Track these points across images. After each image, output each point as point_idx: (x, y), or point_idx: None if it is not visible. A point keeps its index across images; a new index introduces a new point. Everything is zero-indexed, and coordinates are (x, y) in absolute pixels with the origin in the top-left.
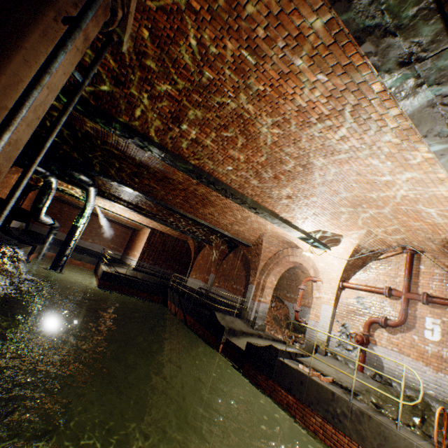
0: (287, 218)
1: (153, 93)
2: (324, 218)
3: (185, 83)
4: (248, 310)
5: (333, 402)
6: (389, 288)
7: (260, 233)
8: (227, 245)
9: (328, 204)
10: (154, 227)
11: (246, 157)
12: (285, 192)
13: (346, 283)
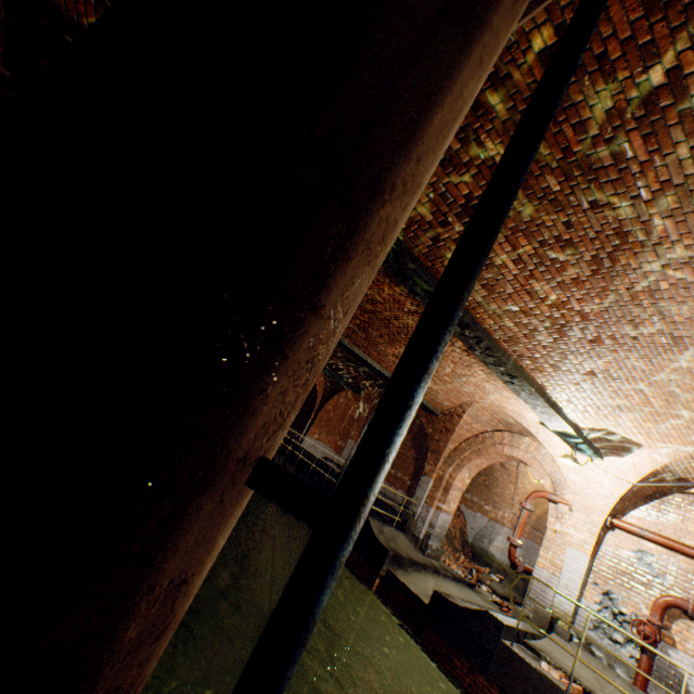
0: (558, 401)
1: (458, 156)
2: (632, 415)
3: (548, 152)
4: (415, 519)
5: None
6: None
7: (465, 400)
8: None
9: (662, 400)
10: None
11: (564, 298)
12: (590, 365)
13: (620, 520)
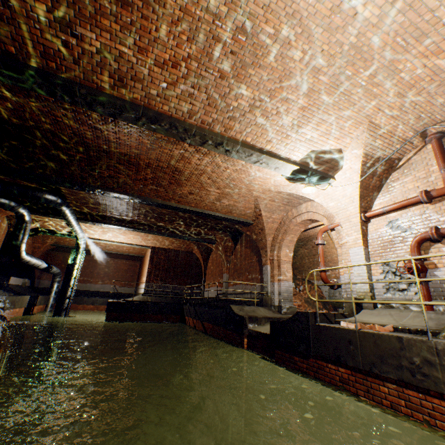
0: (265, 148)
1: None
2: (308, 126)
3: None
4: (269, 295)
5: (404, 350)
6: (425, 190)
7: (253, 200)
8: (230, 237)
9: (304, 97)
10: (153, 245)
11: (172, 53)
12: (244, 100)
13: (369, 212)
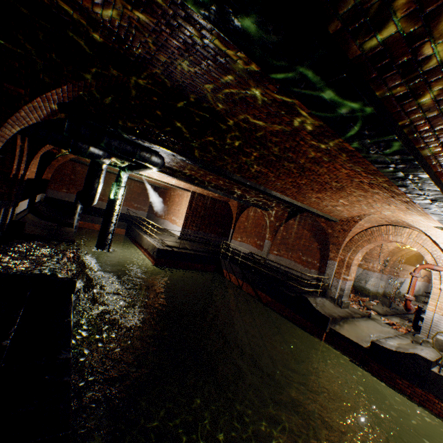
0: None
1: None
2: None
3: None
4: (329, 287)
5: None
6: None
7: (364, 213)
8: (288, 212)
9: None
10: (194, 190)
11: None
12: None
13: None
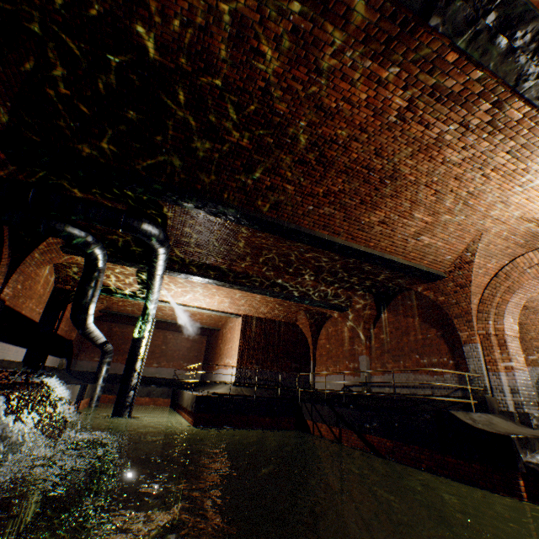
0: None
1: None
2: None
3: None
4: (489, 393)
5: None
6: None
7: (471, 237)
8: (374, 301)
9: None
10: (245, 312)
11: None
12: None
13: None
